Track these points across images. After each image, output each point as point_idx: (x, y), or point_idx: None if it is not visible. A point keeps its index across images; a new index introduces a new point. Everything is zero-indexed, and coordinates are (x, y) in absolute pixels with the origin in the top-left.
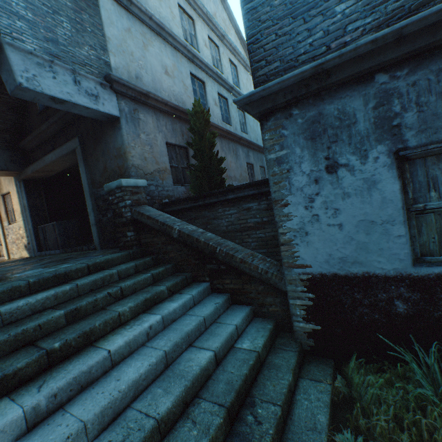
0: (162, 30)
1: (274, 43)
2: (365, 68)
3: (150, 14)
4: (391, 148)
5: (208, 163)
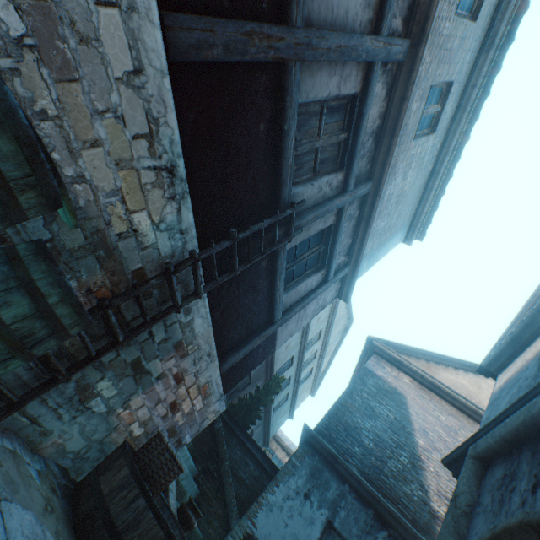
0: (306, 333)
1: (333, 426)
2: (346, 476)
3: (309, 326)
4: (329, 516)
5: (254, 409)
